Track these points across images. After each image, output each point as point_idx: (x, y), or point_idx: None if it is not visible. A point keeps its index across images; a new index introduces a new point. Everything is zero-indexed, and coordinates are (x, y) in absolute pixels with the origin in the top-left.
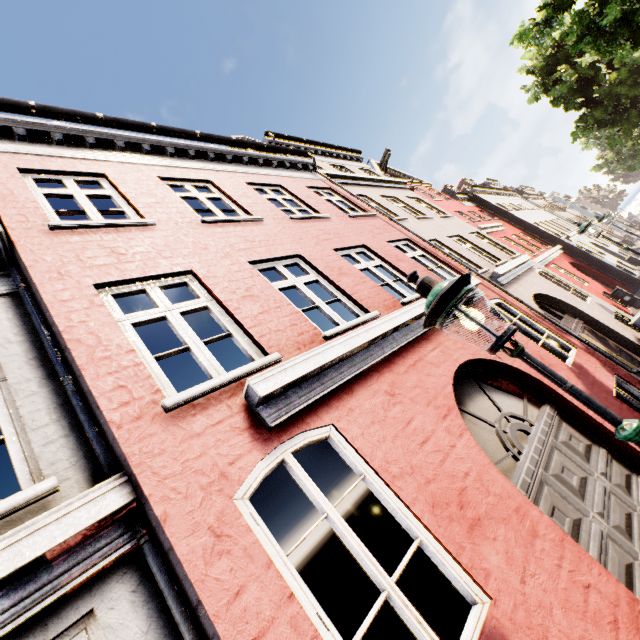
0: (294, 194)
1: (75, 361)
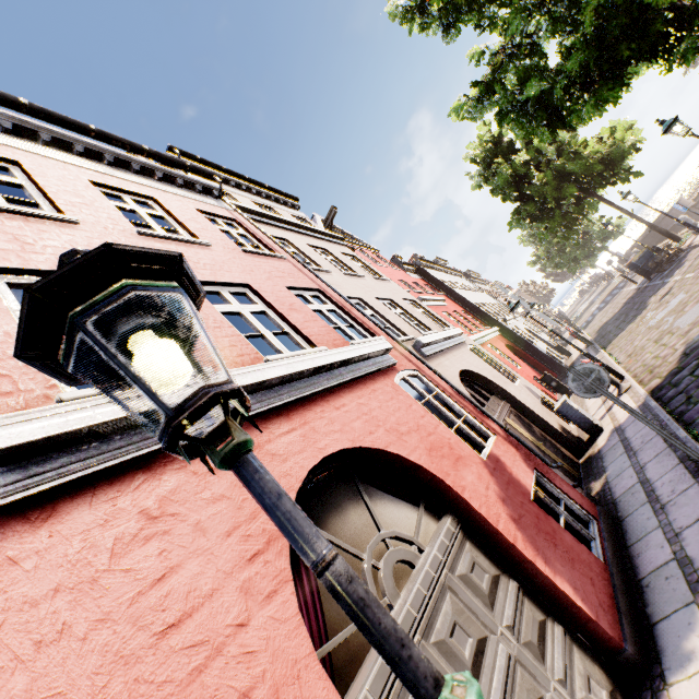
0: (170, 211)
1: None
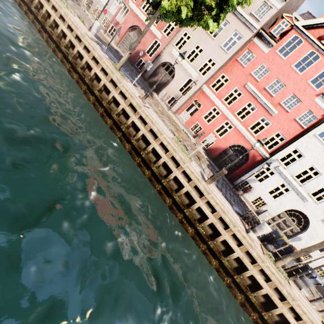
0: None
1: None
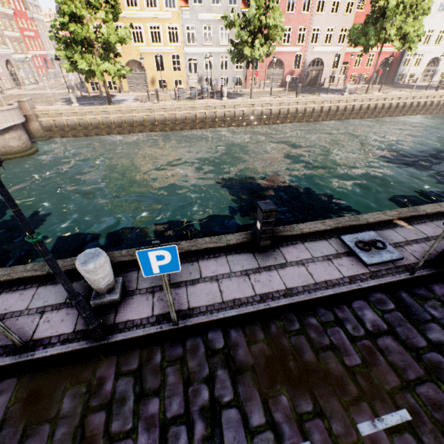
0: None
1: None
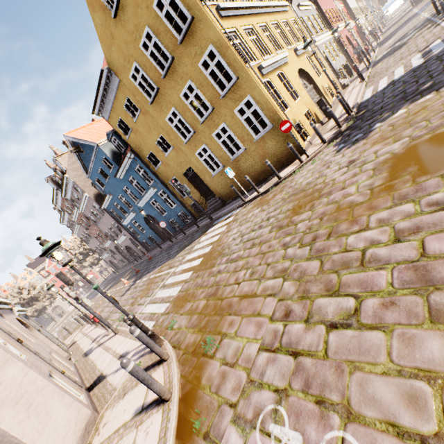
0: None
1: (328, 20)
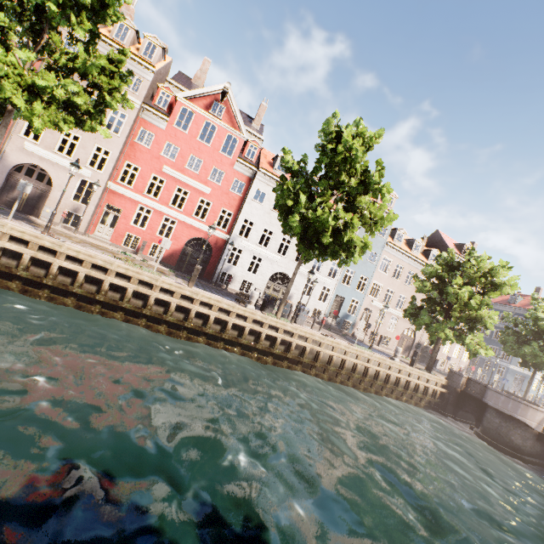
0: None
1: None
